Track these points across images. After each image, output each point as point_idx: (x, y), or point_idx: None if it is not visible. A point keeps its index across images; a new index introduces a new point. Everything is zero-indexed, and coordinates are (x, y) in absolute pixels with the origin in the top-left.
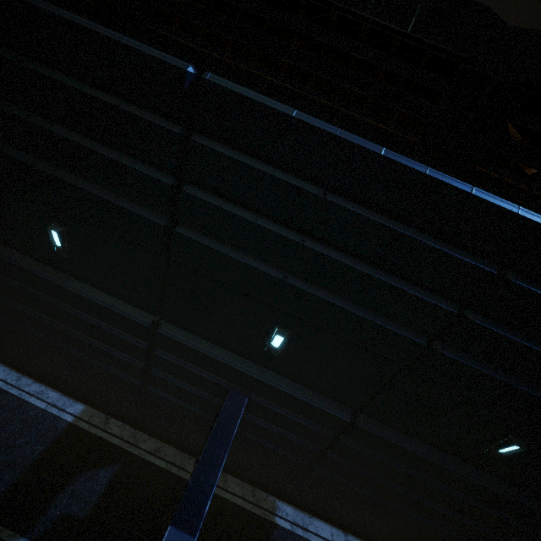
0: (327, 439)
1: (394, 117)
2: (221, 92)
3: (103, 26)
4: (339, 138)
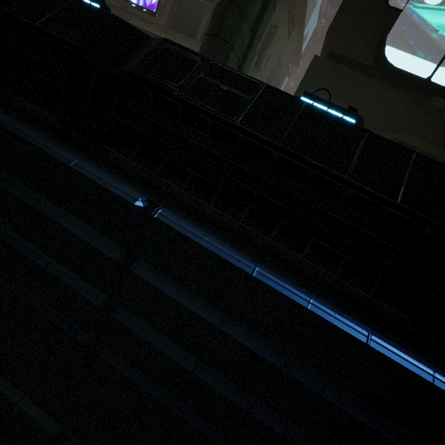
0: None
1: (376, 282)
2: (169, 232)
3: (61, 142)
4: (311, 312)
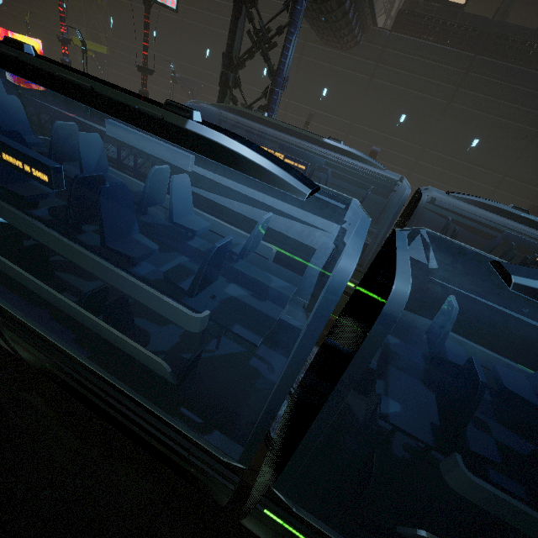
0: None
1: None
2: None
3: None
4: None
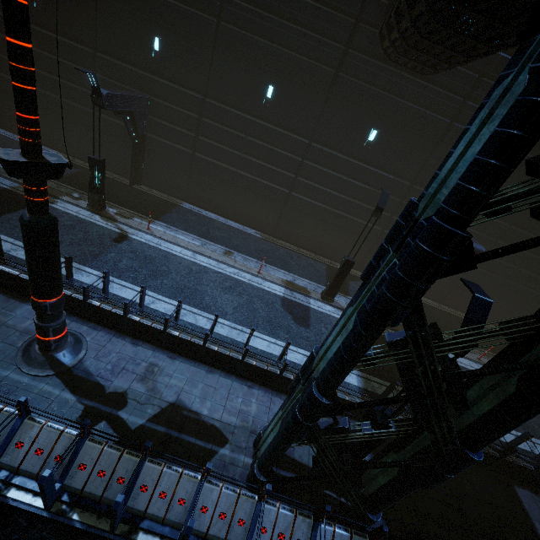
0: (195, 120)
1: None
2: None
3: None
4: None
